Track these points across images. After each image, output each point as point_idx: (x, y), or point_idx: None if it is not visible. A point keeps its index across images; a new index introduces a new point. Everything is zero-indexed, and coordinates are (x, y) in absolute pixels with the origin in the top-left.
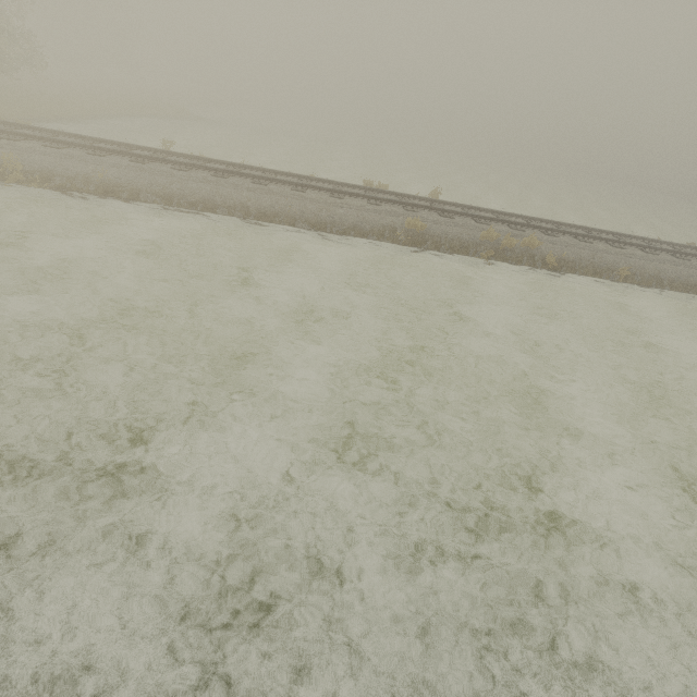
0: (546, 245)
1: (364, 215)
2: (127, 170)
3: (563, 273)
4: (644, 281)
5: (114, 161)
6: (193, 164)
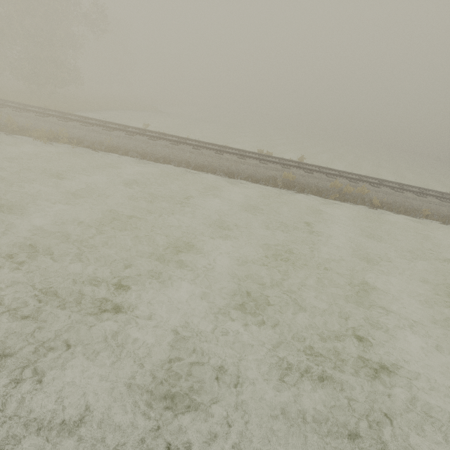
0: (372, 192)
1: (257, 169)
2: (123, 139)
3: (384, 211)
4: (440, 219)
5: (117, 134)
6: (160, 137)
